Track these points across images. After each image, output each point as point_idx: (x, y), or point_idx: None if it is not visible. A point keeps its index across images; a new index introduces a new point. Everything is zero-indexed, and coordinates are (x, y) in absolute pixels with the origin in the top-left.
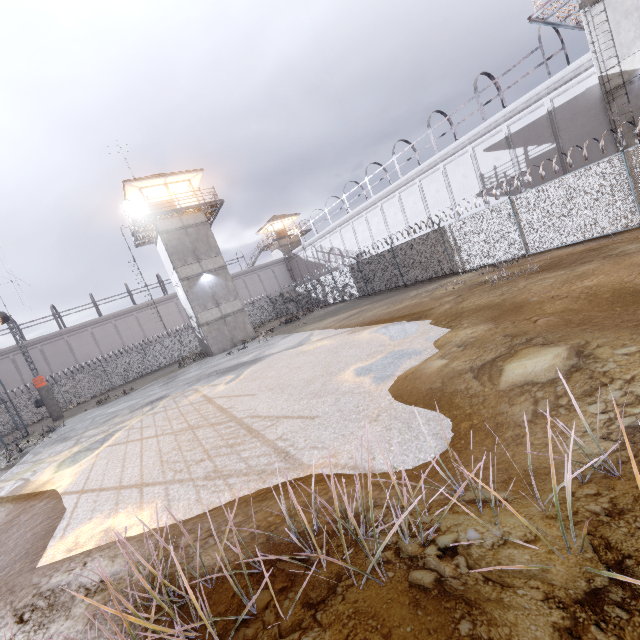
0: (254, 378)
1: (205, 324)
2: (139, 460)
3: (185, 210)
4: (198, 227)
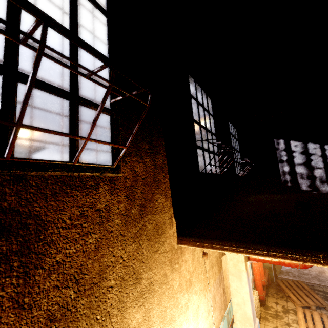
0: None
1: None
2: None
3: (23, 144)
4: (26, 154)
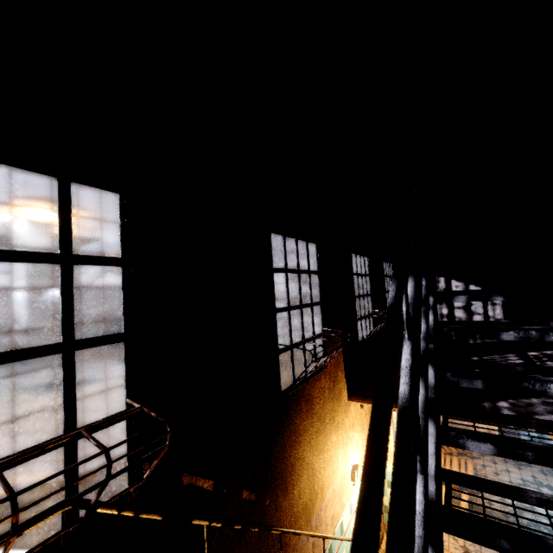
0: (95, 398)
1: (34, 333)
2: (2, 450)
3: None
4: None
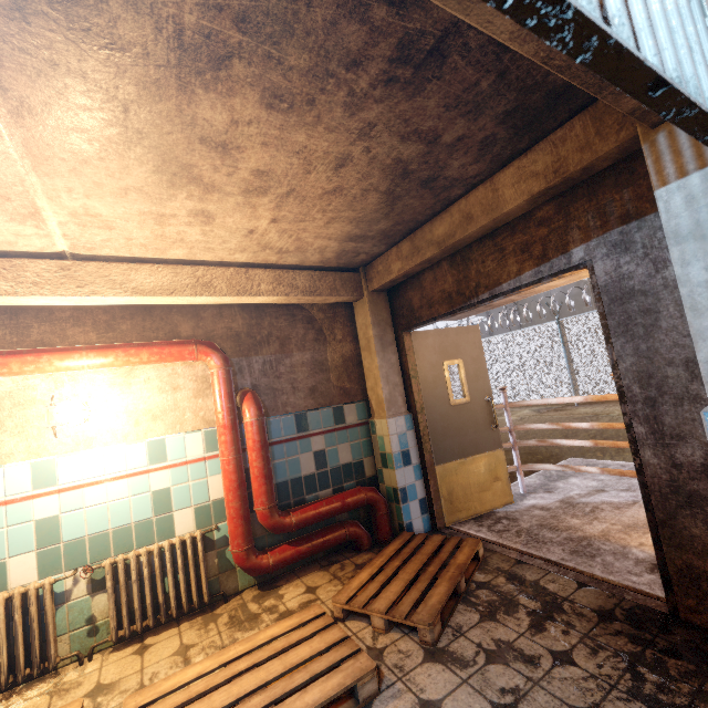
0: None
1: None
2: None
3: None
4: None
